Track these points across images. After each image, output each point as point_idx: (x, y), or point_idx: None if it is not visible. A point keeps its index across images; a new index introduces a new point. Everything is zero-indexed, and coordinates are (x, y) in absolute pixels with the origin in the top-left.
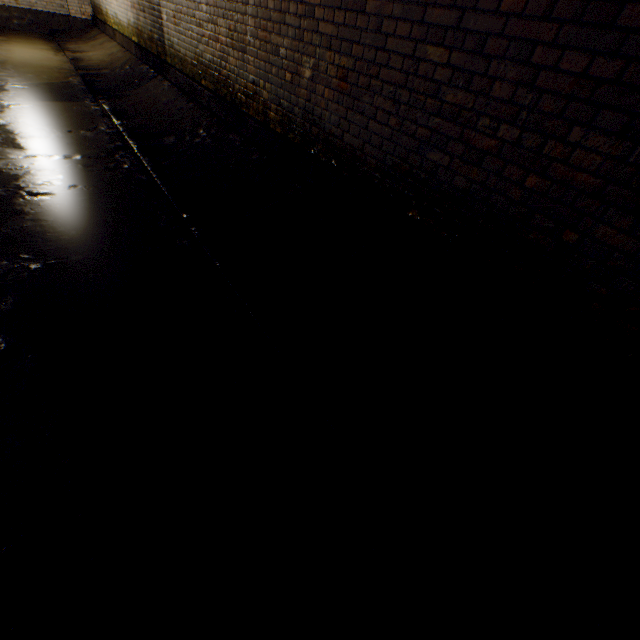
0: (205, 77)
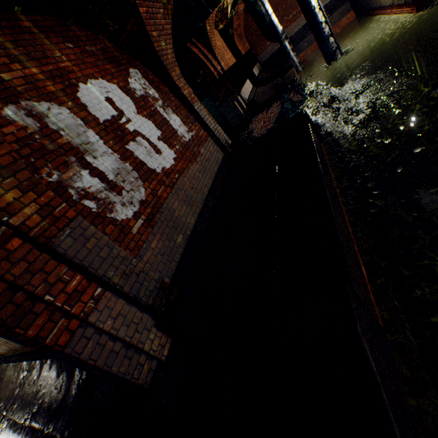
0: (15, 352)
